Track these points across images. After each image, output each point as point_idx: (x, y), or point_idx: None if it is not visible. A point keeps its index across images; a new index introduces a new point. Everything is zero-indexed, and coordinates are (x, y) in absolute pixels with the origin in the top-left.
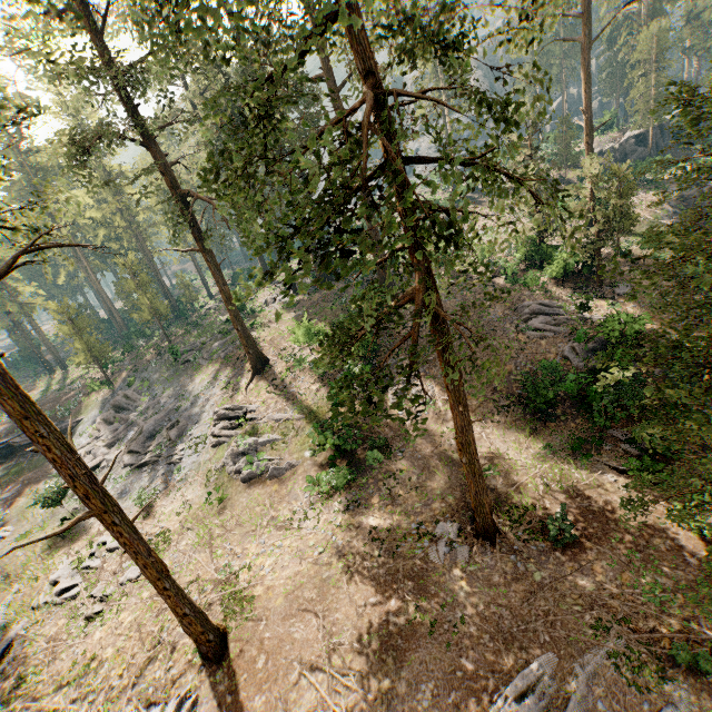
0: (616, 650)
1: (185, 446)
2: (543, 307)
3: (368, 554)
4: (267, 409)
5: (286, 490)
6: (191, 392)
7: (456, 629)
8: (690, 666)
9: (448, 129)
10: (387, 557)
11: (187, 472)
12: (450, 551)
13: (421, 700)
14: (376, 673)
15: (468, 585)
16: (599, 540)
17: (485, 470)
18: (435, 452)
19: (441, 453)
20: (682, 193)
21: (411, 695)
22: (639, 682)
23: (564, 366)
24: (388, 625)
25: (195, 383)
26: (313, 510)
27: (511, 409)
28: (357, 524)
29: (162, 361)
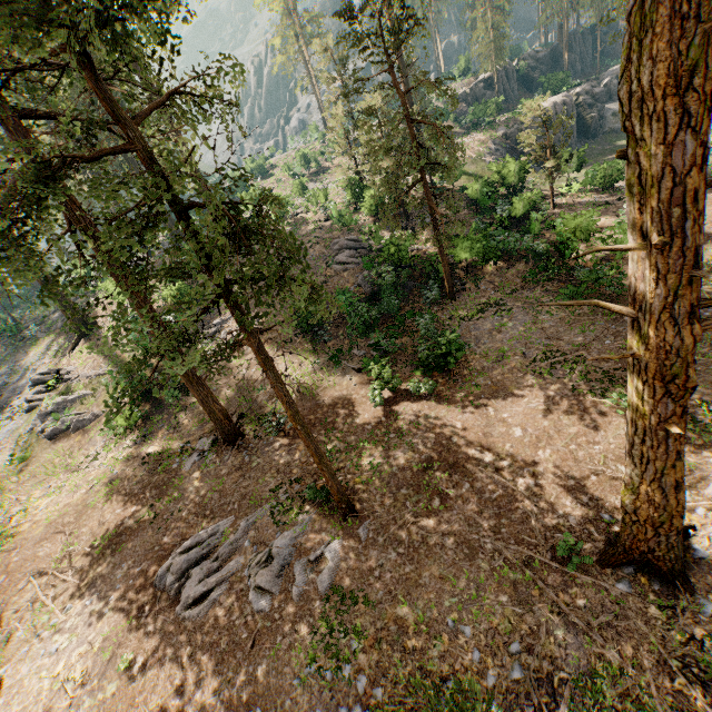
0: (279, 502)
1: (5, 418)
2: (350, 242)
3: (133, 476)
4: (84, 369)
5: (88, 438)
6: (24, 366)
7: (173, 516)
8: (323, 501)
9: (313, 78)
10: (148, 475)
11: (1, 441)
12: (200, 459)
13: (117, 575)
14: (93, 565)
15: (200, 482)
16: (314, 426)
17: (257, 389)
18: (229, 382)
19: (233, 383)
20: (506, 131)
21: (111, 574)
22: (282, 521)
23: (357, 293)
24: (121, 527)
25: (29, 356)
26: (103, 450)
27: (300, 336)
28: (136, 454)
29: (5, 341)
